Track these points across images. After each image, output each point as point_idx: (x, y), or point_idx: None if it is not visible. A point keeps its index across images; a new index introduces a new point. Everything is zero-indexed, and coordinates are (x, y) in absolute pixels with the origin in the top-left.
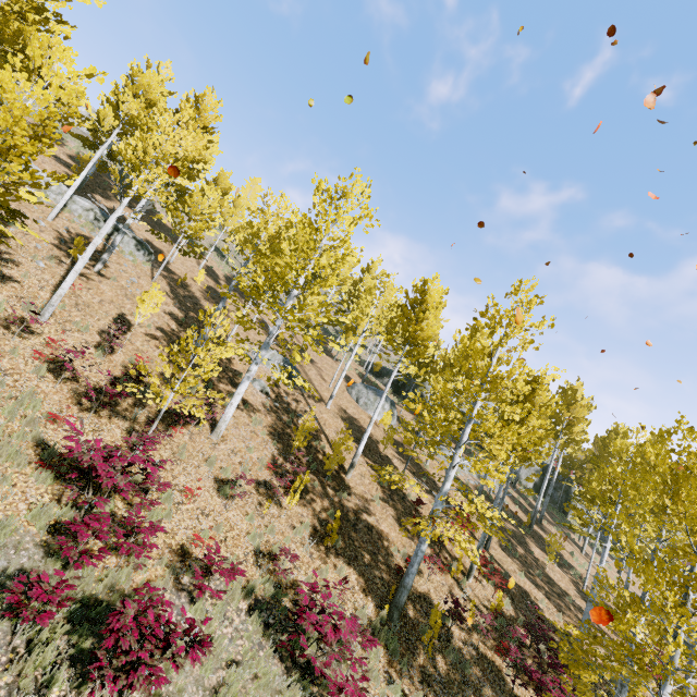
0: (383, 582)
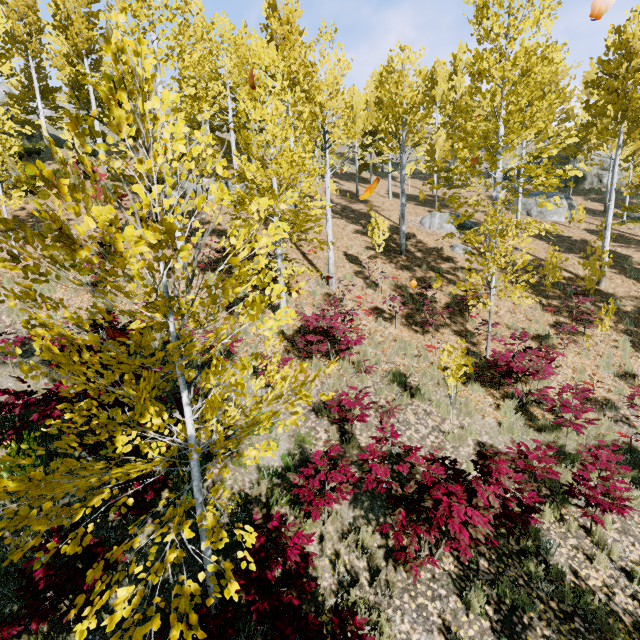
0: None
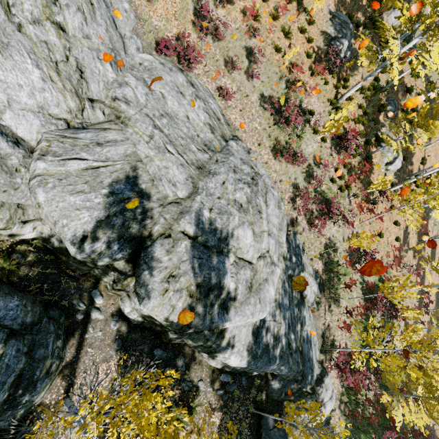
0: None
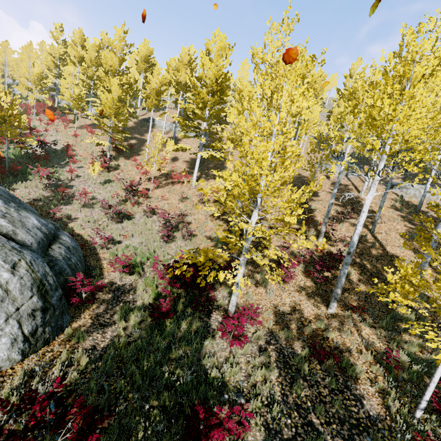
0: (241, 230)
